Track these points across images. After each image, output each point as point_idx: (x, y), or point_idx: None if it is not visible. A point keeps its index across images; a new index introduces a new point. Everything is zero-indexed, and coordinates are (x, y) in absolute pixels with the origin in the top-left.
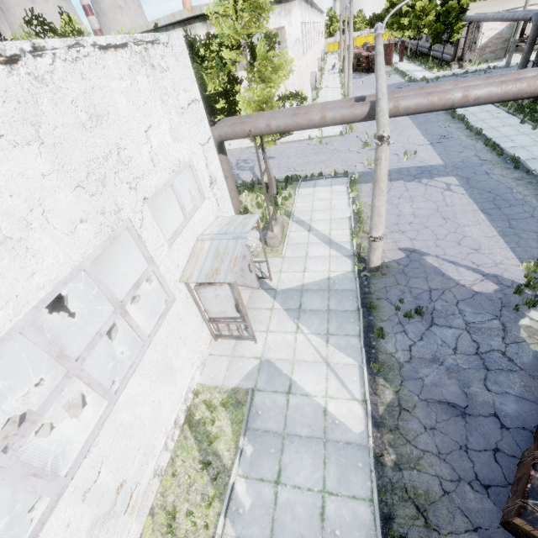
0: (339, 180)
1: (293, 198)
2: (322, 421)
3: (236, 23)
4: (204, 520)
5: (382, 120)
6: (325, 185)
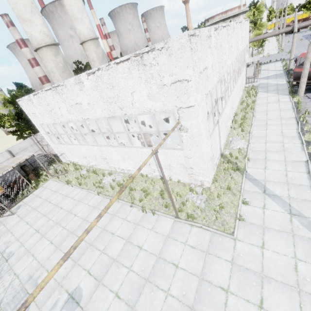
0: (277, 61)
1: (260, 67)
2: (276, 84)
3: (254, 16)
4: (254, 91)
5: (295, 29)
6: (272, 63)
